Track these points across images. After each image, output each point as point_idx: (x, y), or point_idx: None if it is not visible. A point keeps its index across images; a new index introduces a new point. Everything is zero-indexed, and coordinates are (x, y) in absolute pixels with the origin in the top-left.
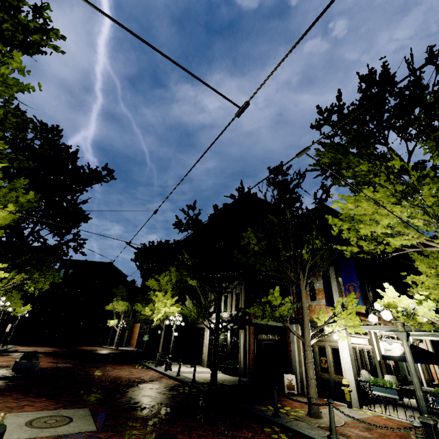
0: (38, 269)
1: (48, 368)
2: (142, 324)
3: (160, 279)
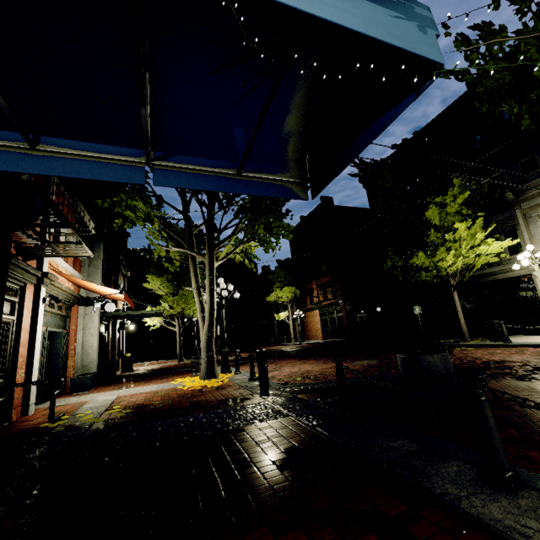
0: (268, 215)
1: (374, 369)
2: (322, 310)
3: (448, 202)
